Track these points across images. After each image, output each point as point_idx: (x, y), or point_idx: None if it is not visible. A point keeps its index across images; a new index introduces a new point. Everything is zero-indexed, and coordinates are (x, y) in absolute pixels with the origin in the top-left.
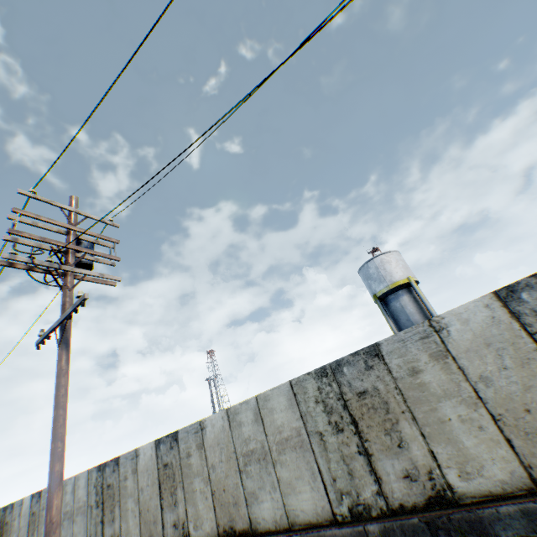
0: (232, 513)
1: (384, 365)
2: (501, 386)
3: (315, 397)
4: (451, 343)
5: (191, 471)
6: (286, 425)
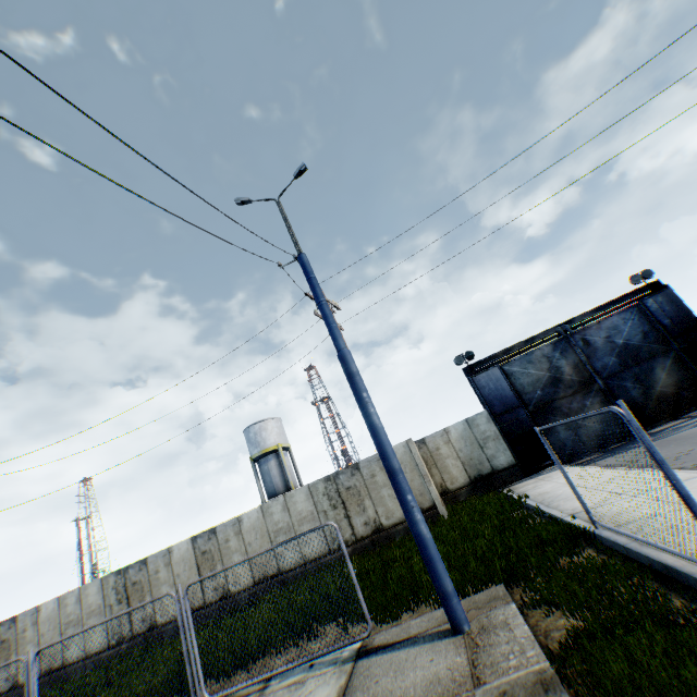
0: (53, 659)
1: (147, 568)
2: (183, 577)
3: (113, 585)
4: (173, 558)
5: (27, 640)
6: (95, 602)
